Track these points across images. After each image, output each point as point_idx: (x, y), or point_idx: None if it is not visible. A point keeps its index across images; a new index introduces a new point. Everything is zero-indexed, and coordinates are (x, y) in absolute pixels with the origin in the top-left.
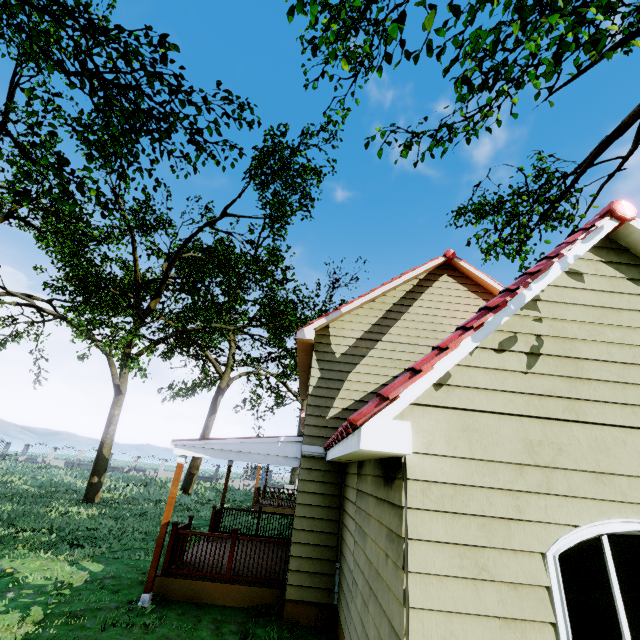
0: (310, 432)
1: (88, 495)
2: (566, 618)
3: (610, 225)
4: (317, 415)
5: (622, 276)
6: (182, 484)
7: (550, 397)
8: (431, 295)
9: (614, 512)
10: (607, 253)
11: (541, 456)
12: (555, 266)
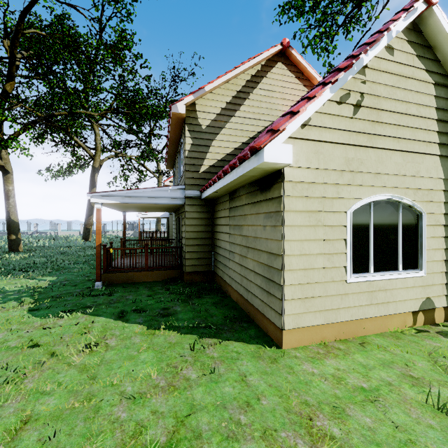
0: (189, 182)
1: (12, 247)
2: (351, 236)
3: (422, 7)
4: (193, 171)
5: (414, 53)
6: (82, 236)
7: (361, 133)
8: (269, 80)
9: (379, 192)
10: (410, 34)
11: (352, 166)
12: (384, 38)
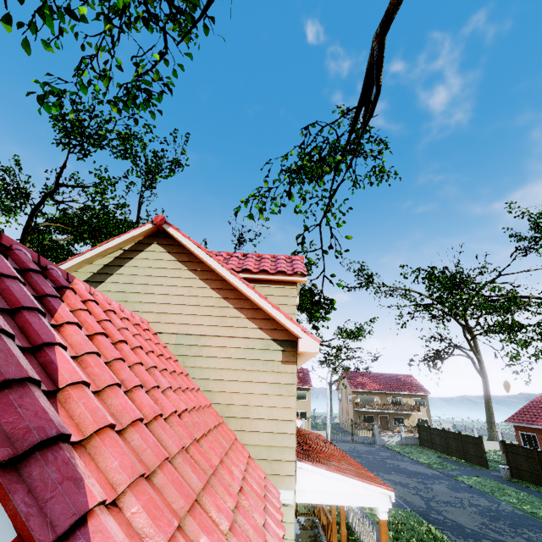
0: None
1: None
2: None
3: None
4: None
5: None
6: None
7: None
8: (131, 268)
9: None
10: None
11: None
12: None
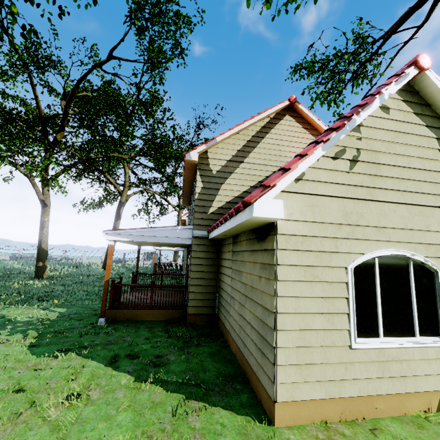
0: (198, 222)
1: (38, 274)
2: (353, 295)
3: (413, 73)
4: (202, 212)
5: (412, 111)
6: (103, 265)
7: (360, 187)
8: (278, 130)
9: (383, 246)
10: (406, 94)
11: (351, 219)
12: (376, 101)
